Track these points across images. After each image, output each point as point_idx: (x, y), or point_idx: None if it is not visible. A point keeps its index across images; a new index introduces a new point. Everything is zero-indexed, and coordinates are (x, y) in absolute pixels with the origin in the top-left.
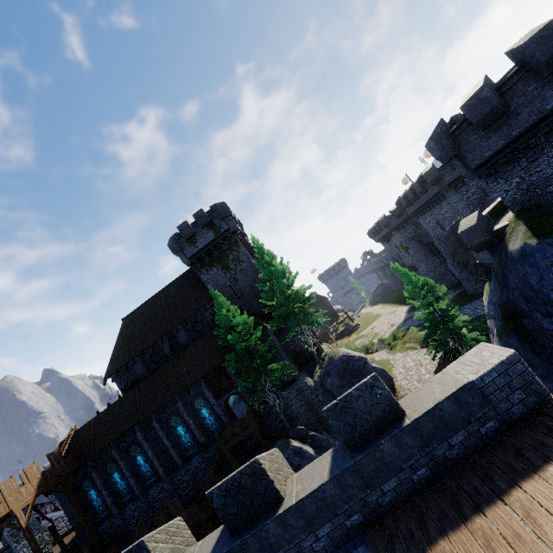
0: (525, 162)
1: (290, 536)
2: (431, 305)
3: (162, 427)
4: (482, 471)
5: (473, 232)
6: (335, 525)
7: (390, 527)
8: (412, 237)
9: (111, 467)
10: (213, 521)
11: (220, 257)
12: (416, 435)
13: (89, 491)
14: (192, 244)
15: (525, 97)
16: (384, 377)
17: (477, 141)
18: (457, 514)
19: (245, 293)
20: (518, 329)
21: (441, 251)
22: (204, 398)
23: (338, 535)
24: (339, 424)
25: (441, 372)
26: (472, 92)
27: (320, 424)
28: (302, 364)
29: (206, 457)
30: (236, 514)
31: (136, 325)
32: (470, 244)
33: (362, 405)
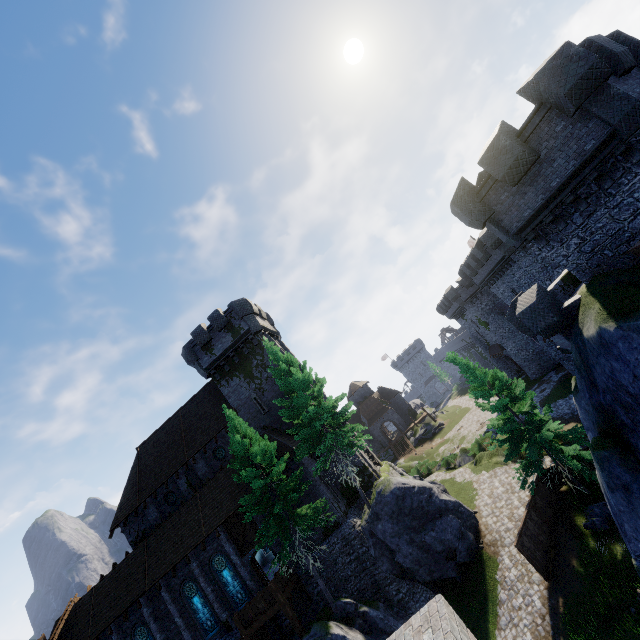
0: (580, 218)
1: None
2: (506, 410)
3: (173, 598)
4: None
5: (535, 312)
6: None
7: None
8: (490, 309)
9: None
10: None
11: (242, 363)
12: None
13: None
14: (208, 352)
15: (555, 139)
16: (461, 514)
17: (510, 199)
18: None
19: (274, 406)
20: (623, 451)
21: None
22: (225, 555)
23: None
24: None
25: None
26: (488, 142)
27: (378, 591)
28: (353, 497)
29: None
30: None
31: (150, 455)
32: (535, 329)
33: None
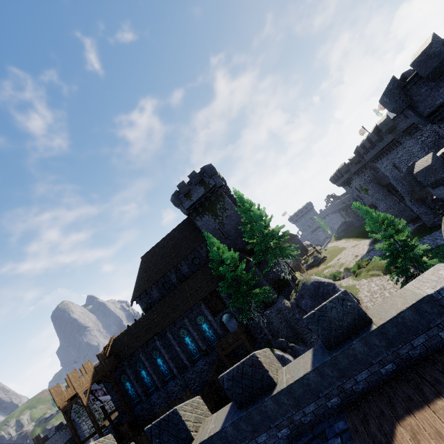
0: None
1: (283, 411)
2: (391, 237)
3: (174, 337)
4: (442, 366)
5: (429, 171)
6: (318, 405)
7: (363, 408)
8: (371, 179)
9: (139, 366)
10: (216, 410)
11: (210, 206)
12: (382, 338)
13: (125, 383)
14: (188, 199)
15: None
16: None
17: (428, 91)
18: (421, 398)
19: (231, 234)
20: None
21: (399, 190)
22: (204, 316)
23: (321, 412)
24: (317, 329)
25: (402, 289)
26: (420, 49)
27: (298, 338)
28: (280, 289)
29: (207, 361)
30: (241, 393)
31: (151, 261)
32: (426, 182)
33: (335, 314)
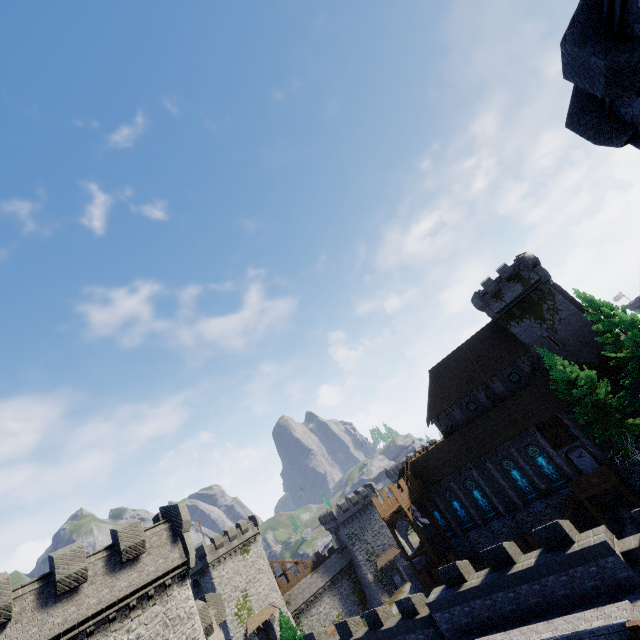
0: None
1: None
2: None
3: (495, 468)
4: None
5: None
6: None
7: None
8: None
9: (449, 495)
10: None
11: (531, 308)
12: None
13: (433, 511)
14: (498, 299)
15: None
16: None
17: None
18: None
19: (569, 343)
20: None
21: None
22: (538, 447)
23: None
24: None
25: None
26: None
27: None
28: None
29: (550, 504)
30: None
31: (444, 376)
32: None
33: None
